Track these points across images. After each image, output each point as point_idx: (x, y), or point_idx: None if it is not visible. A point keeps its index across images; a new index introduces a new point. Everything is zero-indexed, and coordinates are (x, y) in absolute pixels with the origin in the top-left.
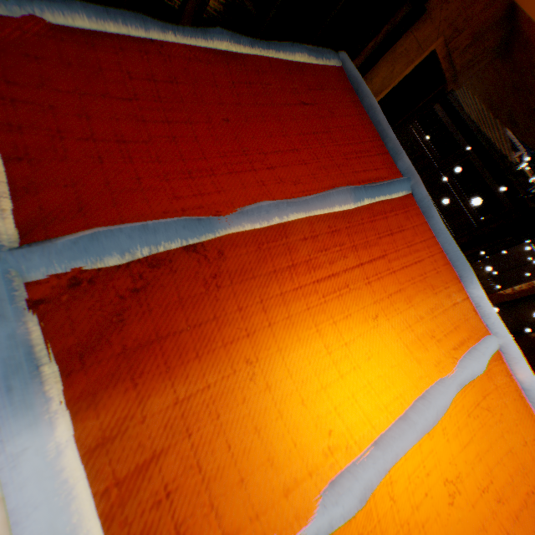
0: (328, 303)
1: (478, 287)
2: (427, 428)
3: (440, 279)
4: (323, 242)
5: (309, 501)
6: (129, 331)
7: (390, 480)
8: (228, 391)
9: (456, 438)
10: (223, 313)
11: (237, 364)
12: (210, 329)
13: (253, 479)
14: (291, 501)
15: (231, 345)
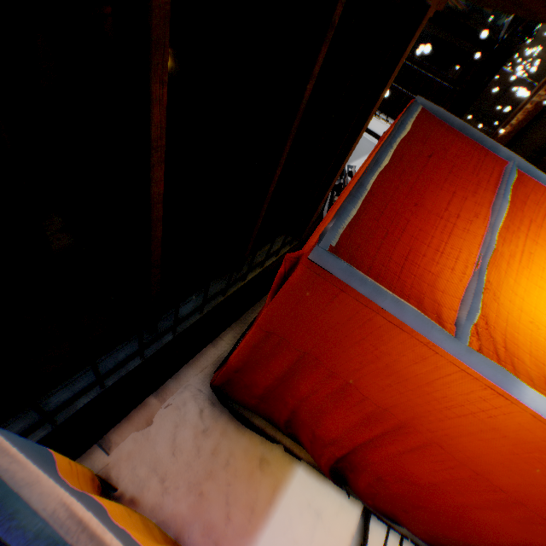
0: (529, 269)
1: None
2: None
3: None
4: (506, 239)
5: None
6: (496, 340)
7: None
8: (535, 340)
9: None
10: (506, 308)
11: (527, 326)
12: (509, 319)
13: None
14: None
15: (519, 320)
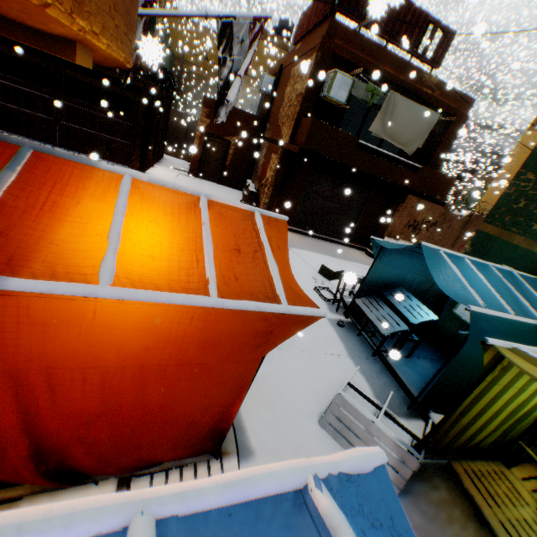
0: (56, 212)
1: (103, 164)
2: (124, 212)
3: (88, 173)
4: (26, 196)
5: (107, 246)
6: (1, 261)
7: (129, 231)
8: (56, 252)
9: (144, 210)
10: (23, 240)
11: (49, 246)
12: (26, 246)
13: (89, 257)
14: (102, 250)
15: (40, 244)
